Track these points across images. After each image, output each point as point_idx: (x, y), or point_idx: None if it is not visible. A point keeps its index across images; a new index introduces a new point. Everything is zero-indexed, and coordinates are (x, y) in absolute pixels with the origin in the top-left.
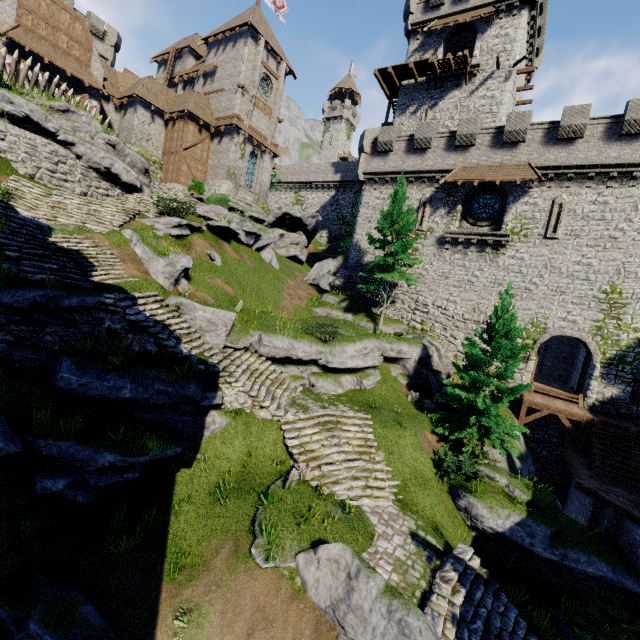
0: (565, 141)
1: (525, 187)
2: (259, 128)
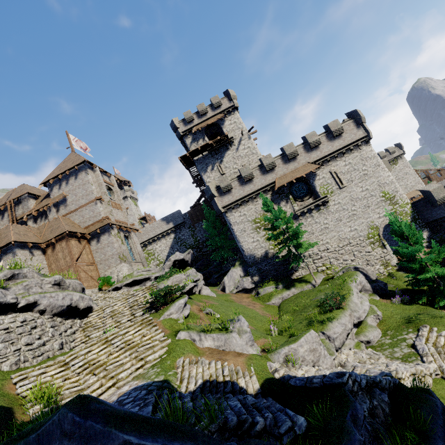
0: (315, 148)
1: (313, 173)
2: (119, 219)
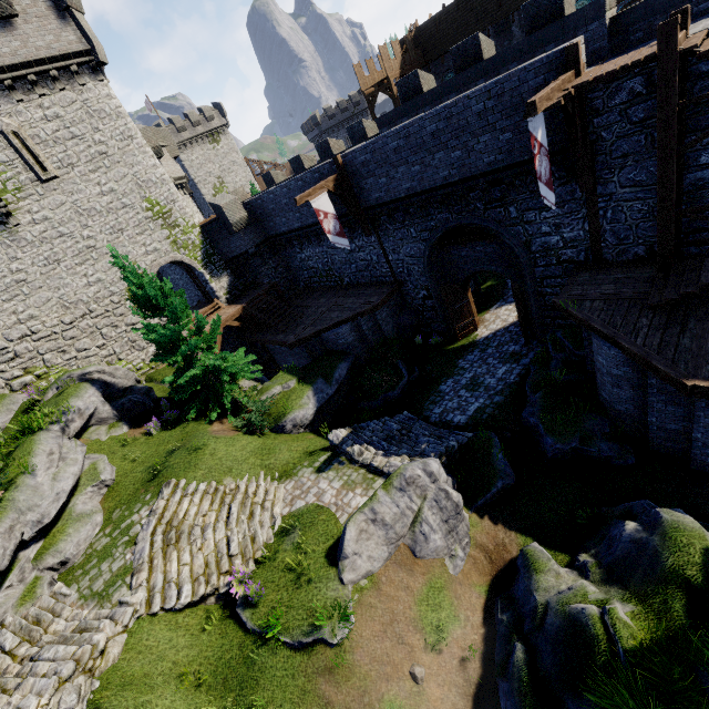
0: None
1: None
2: None
